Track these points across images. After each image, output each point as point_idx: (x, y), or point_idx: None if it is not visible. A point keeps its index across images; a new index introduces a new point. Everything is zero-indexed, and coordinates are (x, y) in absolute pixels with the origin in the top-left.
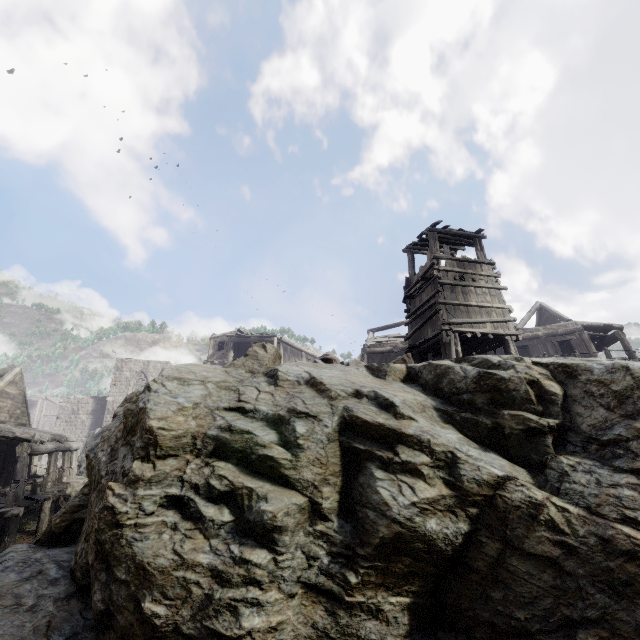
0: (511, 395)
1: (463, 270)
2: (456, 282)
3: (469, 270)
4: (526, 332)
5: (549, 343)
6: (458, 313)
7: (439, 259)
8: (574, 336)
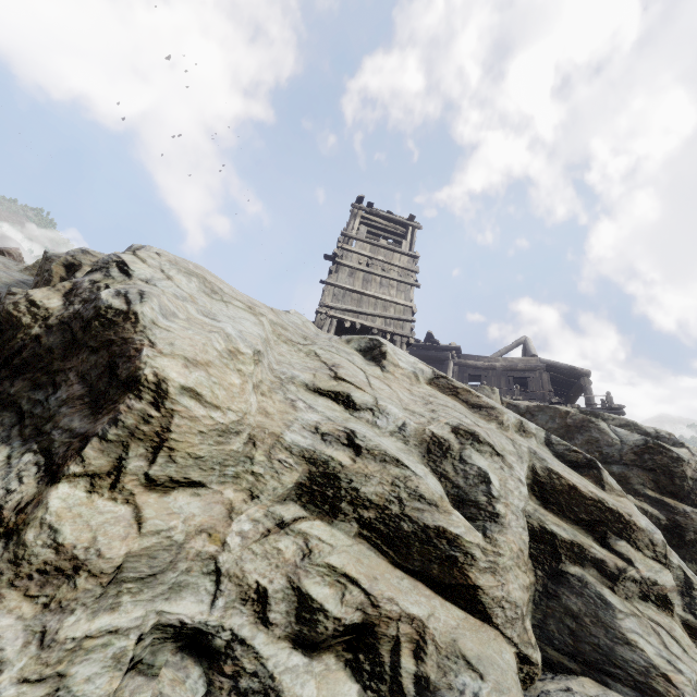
0: (43, 276)
1: (373, 255)
2: (357, 265)
3: (380, 257)
4: (484, 361)
5: (504, 377)
6: (347, 299)
7: (351, 239)
8: (533, 374)
